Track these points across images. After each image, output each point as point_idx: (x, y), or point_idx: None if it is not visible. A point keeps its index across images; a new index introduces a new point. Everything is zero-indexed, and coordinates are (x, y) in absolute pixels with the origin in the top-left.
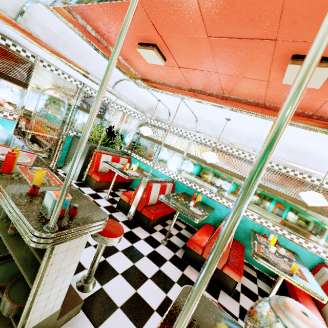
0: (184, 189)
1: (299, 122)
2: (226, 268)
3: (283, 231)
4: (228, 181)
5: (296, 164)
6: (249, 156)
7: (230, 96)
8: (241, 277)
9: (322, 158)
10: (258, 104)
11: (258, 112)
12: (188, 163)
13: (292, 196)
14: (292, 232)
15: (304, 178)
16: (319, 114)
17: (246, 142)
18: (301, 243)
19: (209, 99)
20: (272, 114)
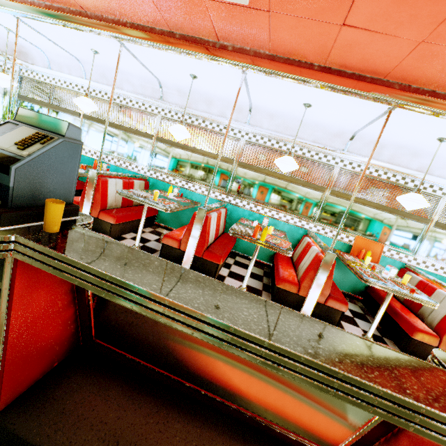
0: (90, 163)
1: (116, 32)
2: (101, 214)
3: (189, 185)
4: (135, 143)
5: (190, 108)
6: (150, 108)
7: (53, 4)
8: (114, 217)
9: (206, 97)
10: (80, 14)
11: (80, 23)
12: (89, 128)
13: (191, 145)
14: (196, 183)
15: (200, 124)
16: (129, 20)
17: (142, 89)
18: (203, 192)
19: (31, 9)
20: (93, 24)
